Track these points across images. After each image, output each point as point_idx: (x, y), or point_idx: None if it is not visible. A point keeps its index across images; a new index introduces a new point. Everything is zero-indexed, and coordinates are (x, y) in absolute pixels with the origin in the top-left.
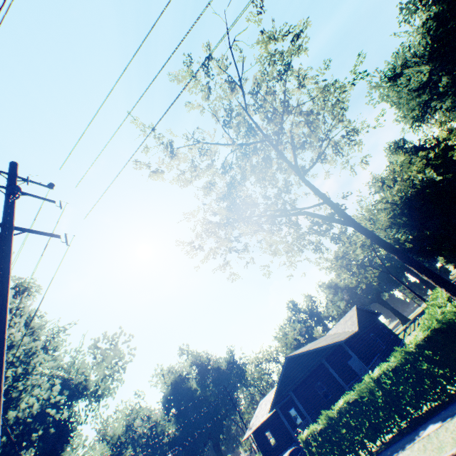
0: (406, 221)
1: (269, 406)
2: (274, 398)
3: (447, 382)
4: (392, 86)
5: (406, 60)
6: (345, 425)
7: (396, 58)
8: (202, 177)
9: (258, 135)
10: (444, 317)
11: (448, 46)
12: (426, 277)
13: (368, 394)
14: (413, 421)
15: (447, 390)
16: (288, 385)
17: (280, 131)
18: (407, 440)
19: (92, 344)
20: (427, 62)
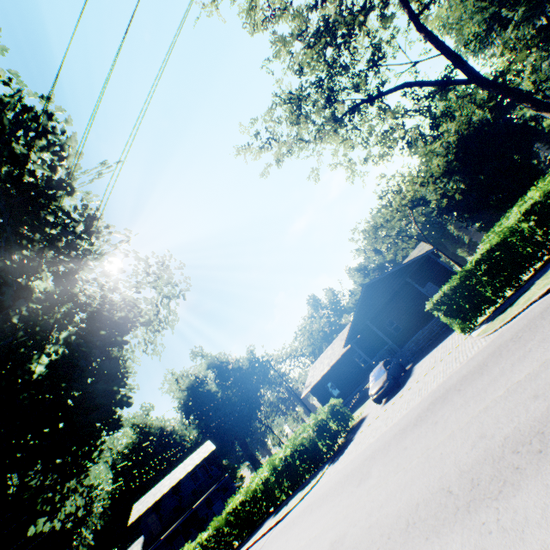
0: (461, 166)
1: (329, 360)
2: (349, 332)
3: None
4: None
5: None
6: (485, 273)
7: None
8: (280, 17)
9: None
10: None
11: None
12: None
13: (511, 235)
14: None
15: None
16: (364, 316)
17: None
18: None
19: (134, 269)
20: None
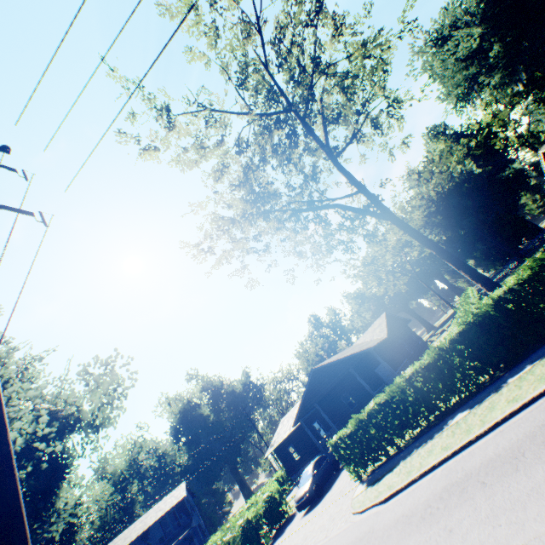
0: (441, 220)
1: (292, 422)
2: (299, 412)
3: (477, 374)
4: (438, 53)
5: (456, 19)
6: (375, 426)
7: (445, 15)
8: (210, 158)
9: (281, 102)
10: (480, 310)
11: (504, 4)
12: (463, 273)
13: (399, 393)
14: (442, 413)
15: (476, 381)
16: (313, 398)
17: (310, 97)
18: (436, 430)
19: (82, 370)
20: (479, 23)
